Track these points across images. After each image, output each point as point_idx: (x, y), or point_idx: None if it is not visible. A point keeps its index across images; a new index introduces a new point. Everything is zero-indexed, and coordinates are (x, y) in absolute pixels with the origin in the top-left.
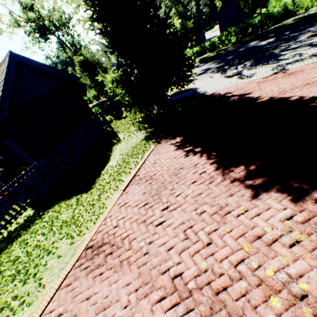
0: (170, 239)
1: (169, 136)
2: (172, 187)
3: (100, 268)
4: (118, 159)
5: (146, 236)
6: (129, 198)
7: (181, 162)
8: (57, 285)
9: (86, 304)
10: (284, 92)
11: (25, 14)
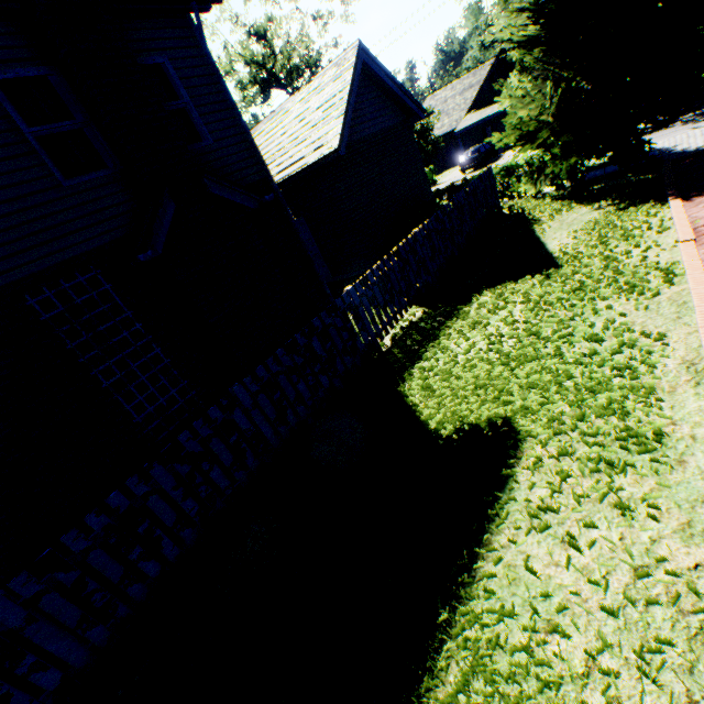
0: None
1: (703, 189)
2: None
3: None
4: (568, 238)
5: None
6: None
7: None
8: None
9: None
10: None
11: (245, 50)
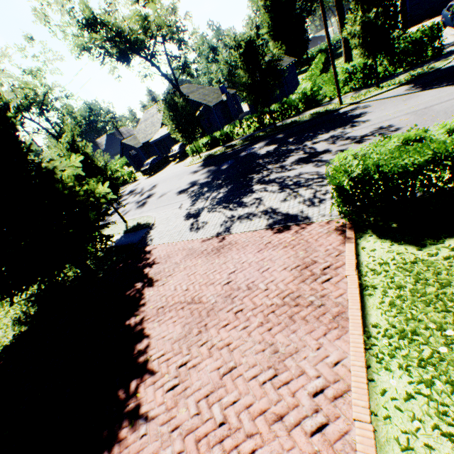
0: None
1: None
2: None
3: None
4: None
5: None
6: None
7: None
8: None
9: None
10: (161, 310)
11: None
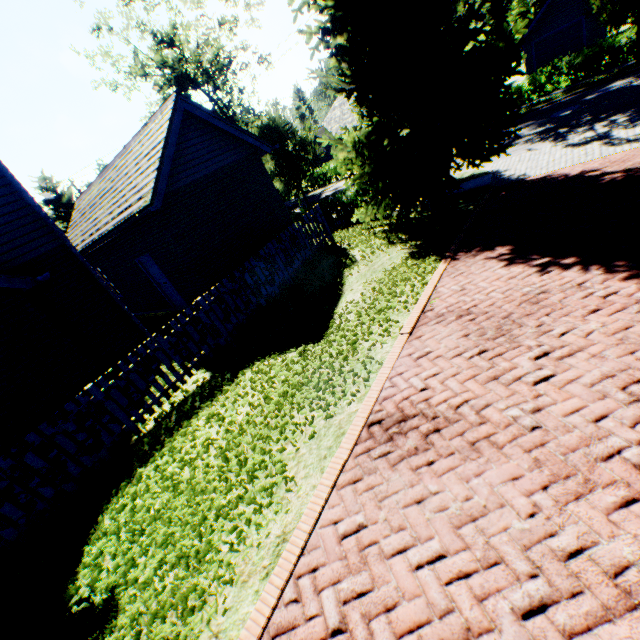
0: (587, 403)
1: (473, 247)
2: (537, 322)
3: (421, 454)
4: (361, 291)
5: (517, 401)
6: (431, 345)
7: (533, 283)
8: (330, 480)
9: (419, 511)
10: None
11: (157, 54)
